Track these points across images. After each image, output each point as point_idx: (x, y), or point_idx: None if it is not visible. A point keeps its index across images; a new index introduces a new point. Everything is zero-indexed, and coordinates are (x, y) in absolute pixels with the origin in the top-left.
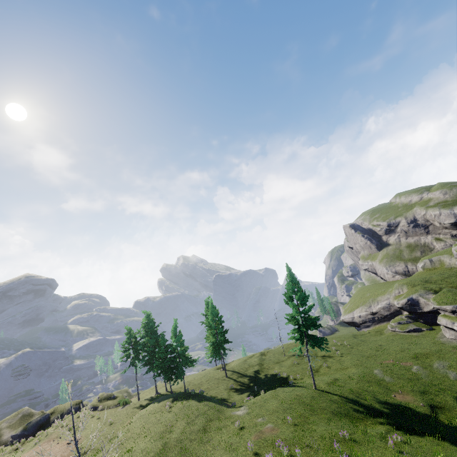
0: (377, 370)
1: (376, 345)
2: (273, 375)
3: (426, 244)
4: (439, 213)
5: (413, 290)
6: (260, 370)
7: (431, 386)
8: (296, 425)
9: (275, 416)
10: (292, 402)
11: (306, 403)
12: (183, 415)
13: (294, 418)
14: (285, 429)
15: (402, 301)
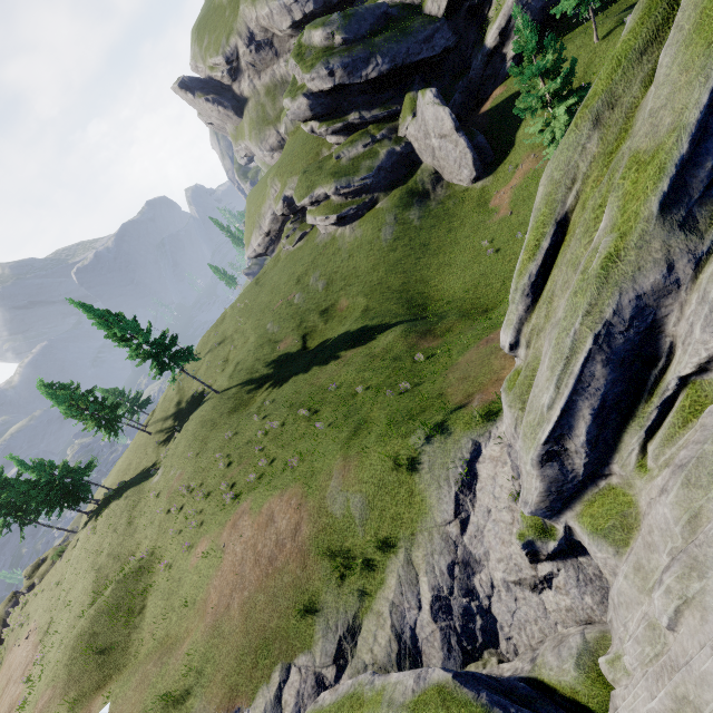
0: (270, 324)
1: (272, 286)
2: (193, 397)
3: (284, 79)
4: (269, 10)
5: (283, 184)
6: (182, 399)
7: (306, 313)
8: (198, 454)
9: (183, 459)
10: (197, 429)
11: (208, 420)
12: (107, 527)
13: (197, 448)
14: (189, 467)
15: (279, 206)
